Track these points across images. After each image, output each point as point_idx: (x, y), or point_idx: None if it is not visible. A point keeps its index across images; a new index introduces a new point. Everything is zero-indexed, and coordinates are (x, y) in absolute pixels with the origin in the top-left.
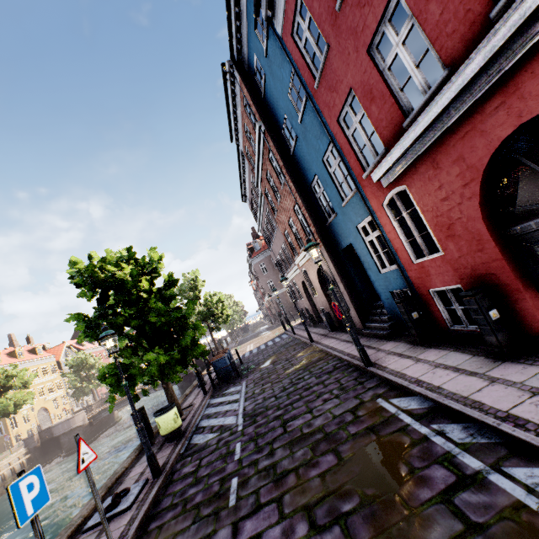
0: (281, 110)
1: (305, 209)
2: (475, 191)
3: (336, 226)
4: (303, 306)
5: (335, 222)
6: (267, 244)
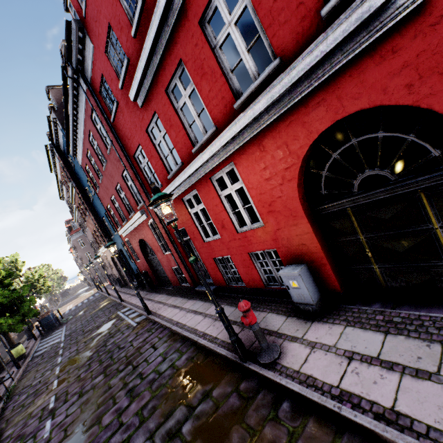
0: (84, 183)
1: (100, 229)
2: (139, 248)
3: (115, 239)
4: (110, 272)
5: (115, 238)
6: (83, 231)
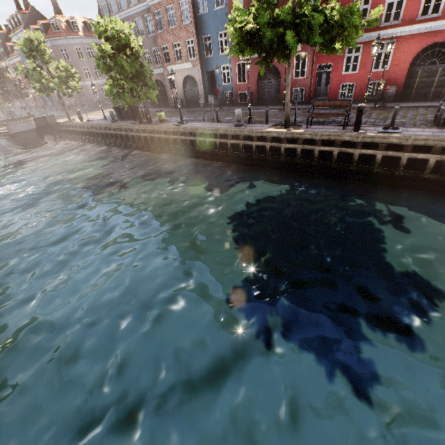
0: None
1: (197, 46)
2: (258, 72)
3: (210, 61)
4: None
5: (210, 59)
6: None
